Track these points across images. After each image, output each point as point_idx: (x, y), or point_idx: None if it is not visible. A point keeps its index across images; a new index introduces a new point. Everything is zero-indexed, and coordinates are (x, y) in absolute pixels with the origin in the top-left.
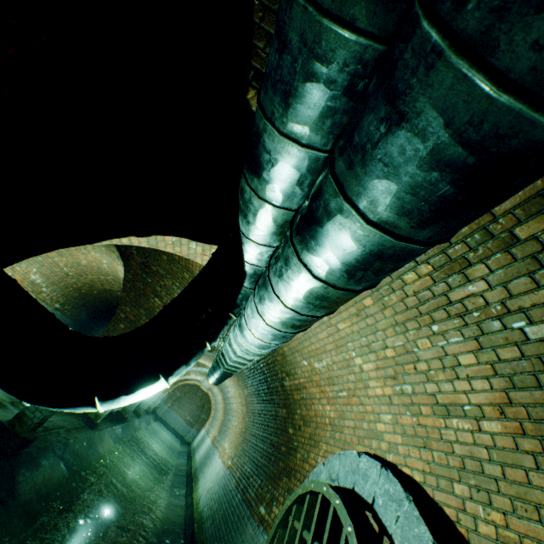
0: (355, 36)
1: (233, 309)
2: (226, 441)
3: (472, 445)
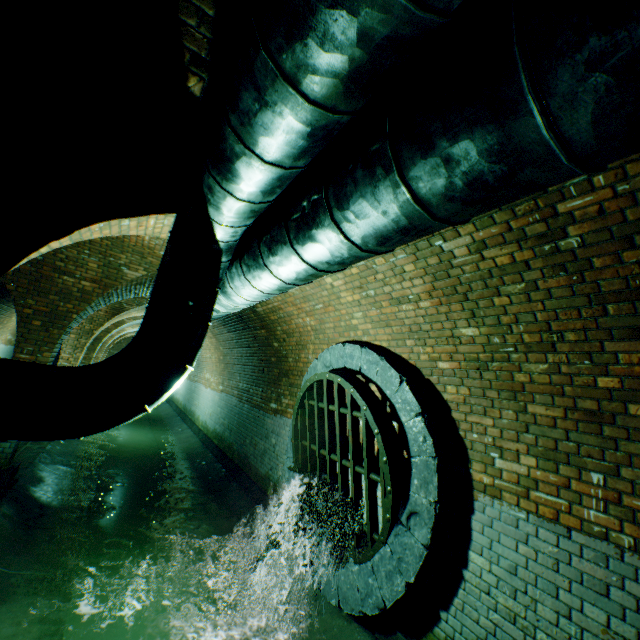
0: (336, 116)
1: (218, 285)
2: (206, 373)
3: (415, 318)
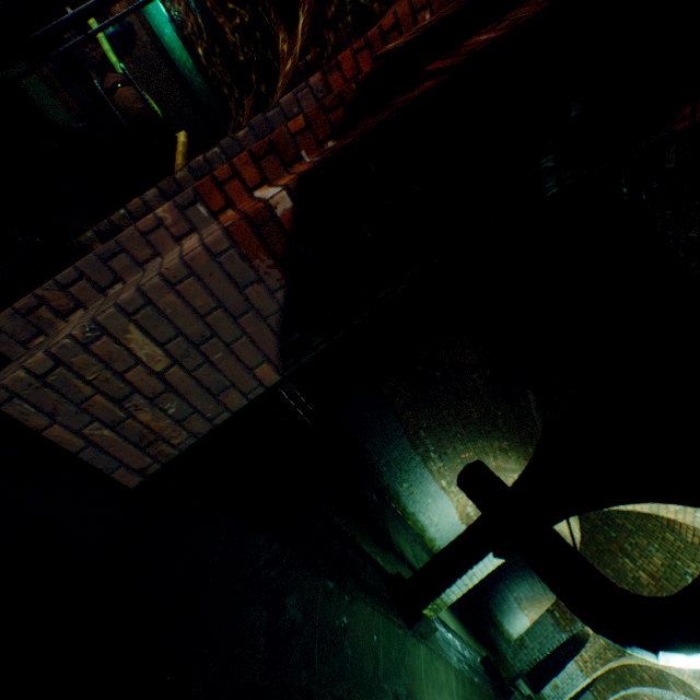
0: None
1: None
2: None
3: None
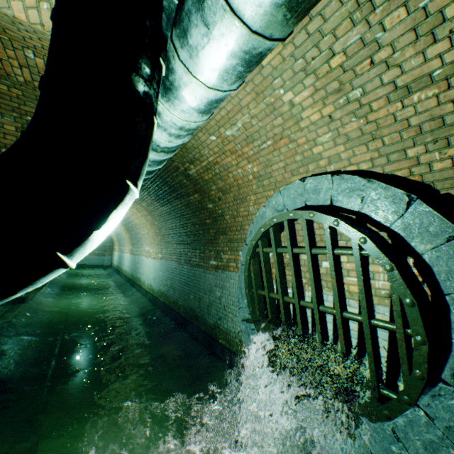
0: None
1: (161, 52)
2: (145, 247)
3: (434, 109)
